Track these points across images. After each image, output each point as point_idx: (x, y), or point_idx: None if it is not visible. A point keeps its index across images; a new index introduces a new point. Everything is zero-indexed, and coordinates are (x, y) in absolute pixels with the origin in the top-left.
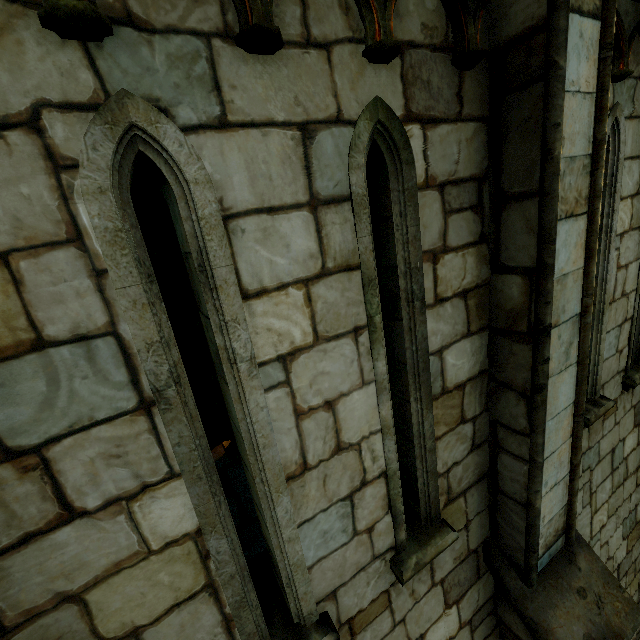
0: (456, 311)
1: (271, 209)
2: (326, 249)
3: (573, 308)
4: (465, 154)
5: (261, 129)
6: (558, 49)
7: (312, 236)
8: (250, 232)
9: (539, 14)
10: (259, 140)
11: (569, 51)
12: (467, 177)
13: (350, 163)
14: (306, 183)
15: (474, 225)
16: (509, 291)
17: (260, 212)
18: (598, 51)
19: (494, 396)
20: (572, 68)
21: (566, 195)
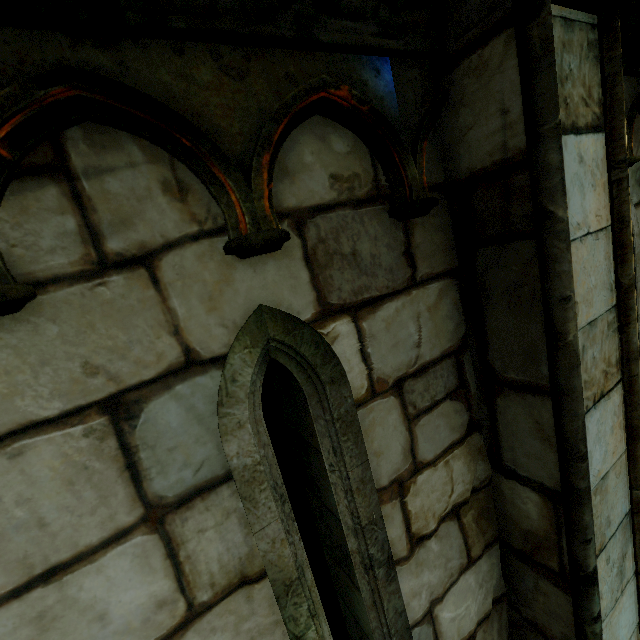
0: (446, 542)
1: (54, 569)
2: (191, 580)
3: (620, 509)
4: (429, 328)
5: (3, 449)
6: (552, 194)
7: (158, 571)
8: (2, 637)
9: (514, 145)
10: (2, 469)
11: (567, 186)
12: (437, 357)
13: (221, 426)
14: (132, 492)
15: (457, 416)
16: (523, 506)
17: (24, 590)
18: (606, 171)
19: (520, 630)
20: (575, 206)
21: (590, 374)
